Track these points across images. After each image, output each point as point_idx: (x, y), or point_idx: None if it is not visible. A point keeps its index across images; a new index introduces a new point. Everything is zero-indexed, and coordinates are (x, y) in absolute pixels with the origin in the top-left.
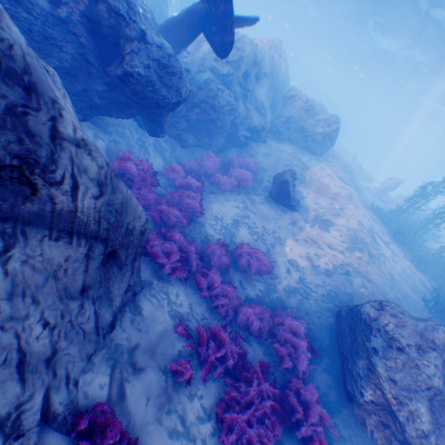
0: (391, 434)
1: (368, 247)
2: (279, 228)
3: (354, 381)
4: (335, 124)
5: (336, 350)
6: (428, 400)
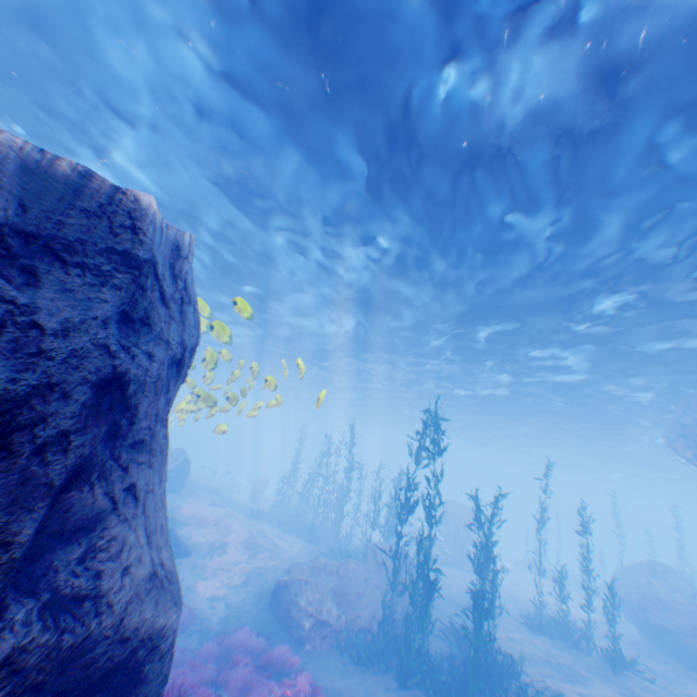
0: (331, 637)
1: (267, 544)
2: (184, 577)
3: (298, 626)
4: (184, 455)
5: (282, 627)
6: (334, 598)
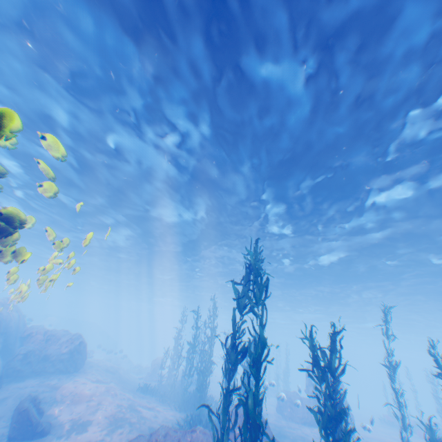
0: None
1: (130, 417)
2: None
3: None
4: (80, 339)
5: None
6: None
